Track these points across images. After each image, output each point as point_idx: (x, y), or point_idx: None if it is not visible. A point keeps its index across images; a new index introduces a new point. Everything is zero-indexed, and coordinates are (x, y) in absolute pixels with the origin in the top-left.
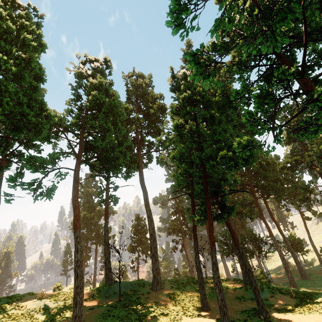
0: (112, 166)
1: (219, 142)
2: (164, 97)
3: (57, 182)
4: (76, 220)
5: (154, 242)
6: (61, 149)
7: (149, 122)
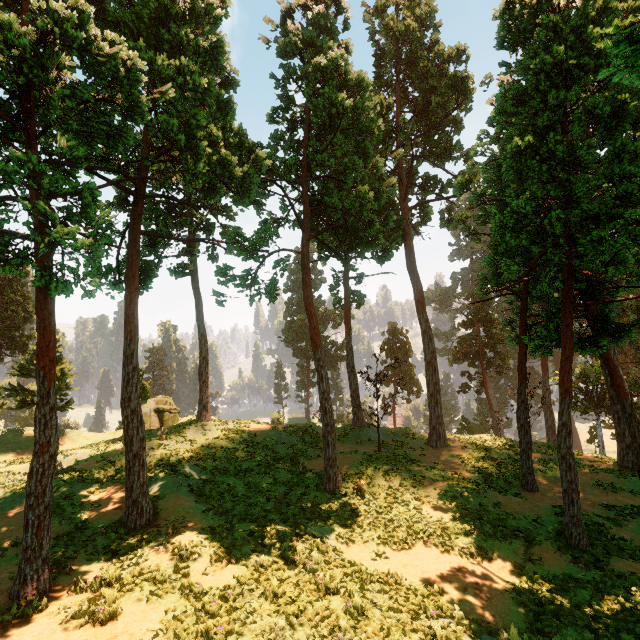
0: (362, 242)
1: (627, 179)
2: (468, 55)
3: (281, 276)
4: (315, 335)
5: (433, 376)
6: (270, 214)
7: (428, 129)
